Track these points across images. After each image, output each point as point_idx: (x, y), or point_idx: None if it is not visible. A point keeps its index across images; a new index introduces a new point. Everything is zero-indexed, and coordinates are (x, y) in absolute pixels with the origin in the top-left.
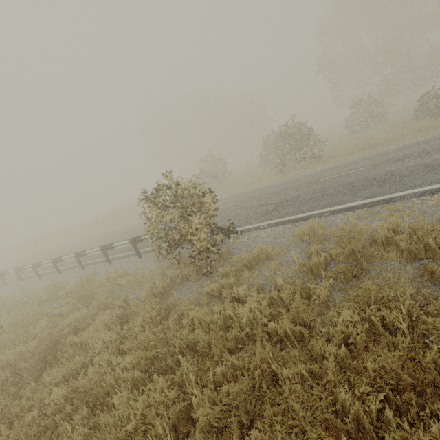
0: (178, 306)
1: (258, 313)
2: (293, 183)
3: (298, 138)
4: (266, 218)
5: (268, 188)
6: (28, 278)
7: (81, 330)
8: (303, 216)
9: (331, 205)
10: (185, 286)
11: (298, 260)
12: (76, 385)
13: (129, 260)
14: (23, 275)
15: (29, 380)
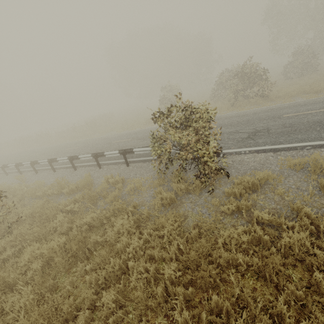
0: (189, 217)
1: (308, 244)
2: (254, 116)
3: (252, 78)
4: (244, 144)
5: (229, 117)
6: (25, 171)
7: (95, 227)
8: (284, 147)
9: (310, 140)
10: (188, 199)
11: (312, 190)
12: (132, 296)
13: (118, 168)
14: (20, 168)
15: (62, 271)
